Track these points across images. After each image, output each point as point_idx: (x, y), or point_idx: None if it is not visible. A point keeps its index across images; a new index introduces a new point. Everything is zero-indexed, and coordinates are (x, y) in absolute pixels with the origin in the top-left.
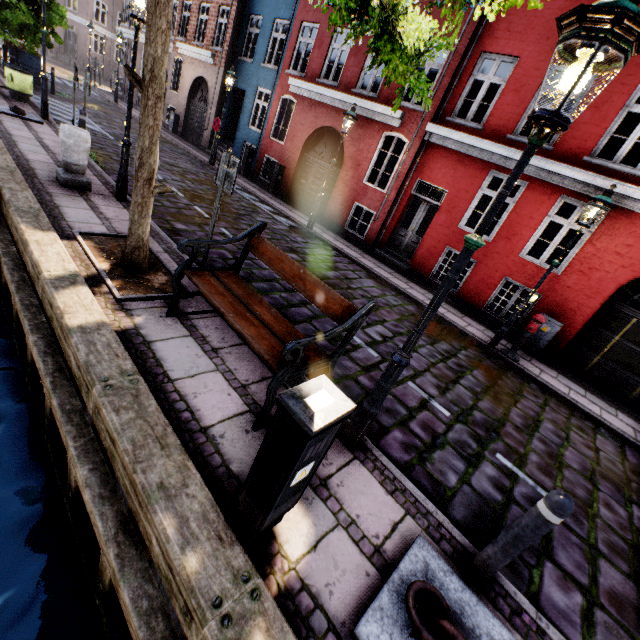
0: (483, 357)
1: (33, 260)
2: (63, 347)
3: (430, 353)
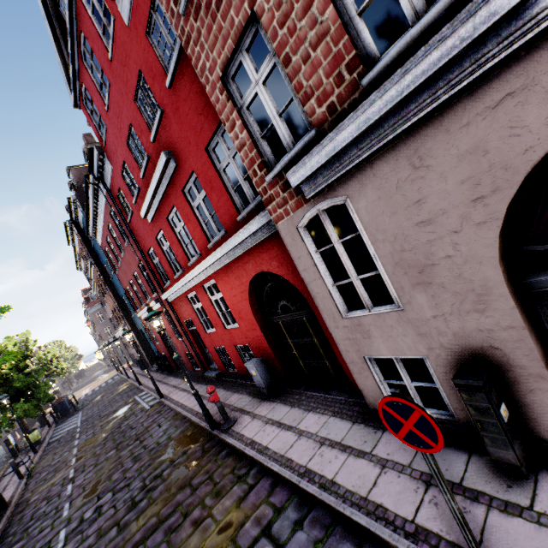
0: (197, 450)
1: None
2: None
3: (129, 495)
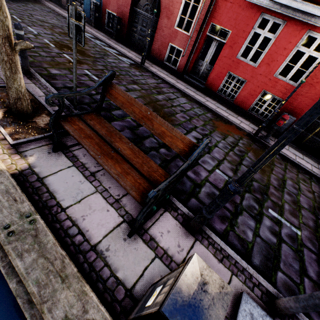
0: (251, 143)
1: None
2: None
3: (224, 146)
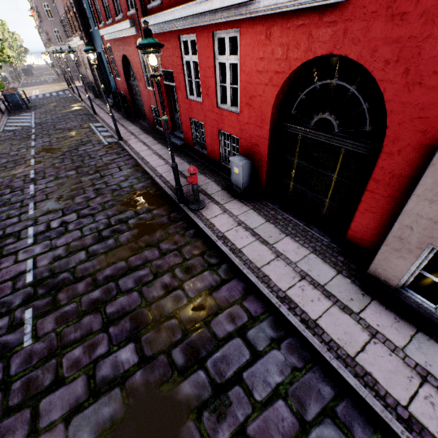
0: (163, 215)
1: None
2: None
3: (95, 227)
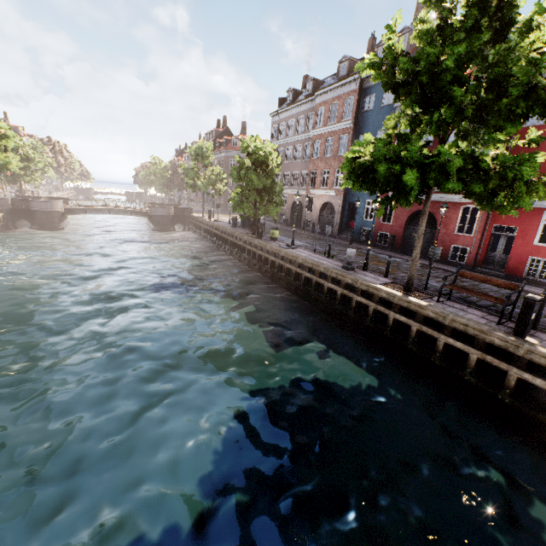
0: None
1: (389, 292)
2: (420, 312)
3: None
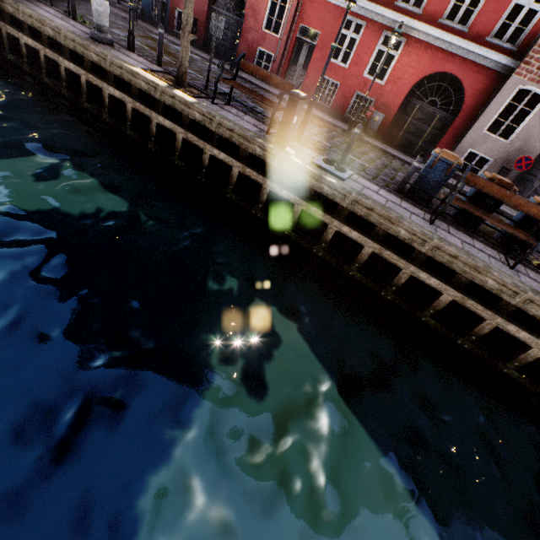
0: (345, 135)
1: (149, 80)
2: (186, 113)
3: (319, 130)
